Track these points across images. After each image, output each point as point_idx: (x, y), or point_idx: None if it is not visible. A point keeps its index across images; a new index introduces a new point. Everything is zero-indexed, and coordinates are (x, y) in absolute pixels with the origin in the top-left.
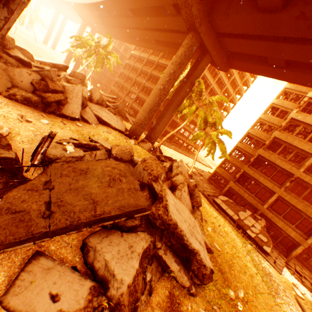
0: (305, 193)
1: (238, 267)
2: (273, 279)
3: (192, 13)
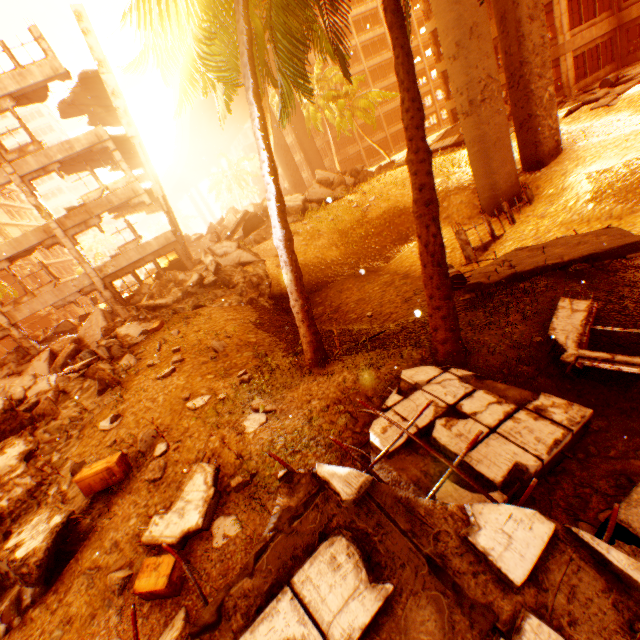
0: None
1: (382, 186)
2: None
3: None
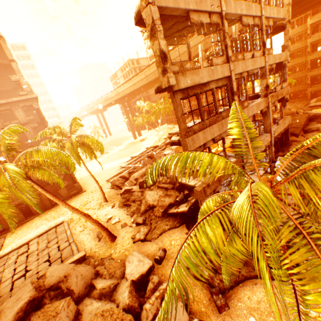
0: None
1: None
2: None
3: None
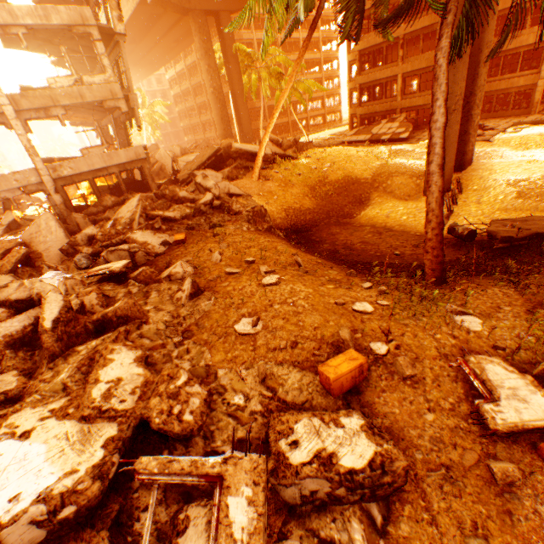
0: (420, 45)
1: (332, 157)
2: (401, 151)
3: (175, 4)
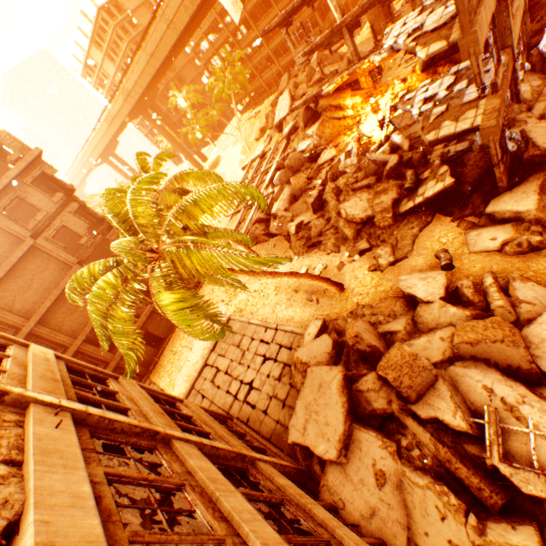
0: None
1: None
2: None
3: None
